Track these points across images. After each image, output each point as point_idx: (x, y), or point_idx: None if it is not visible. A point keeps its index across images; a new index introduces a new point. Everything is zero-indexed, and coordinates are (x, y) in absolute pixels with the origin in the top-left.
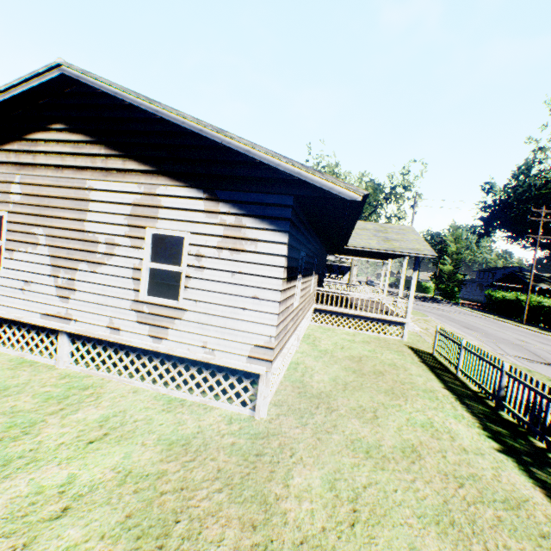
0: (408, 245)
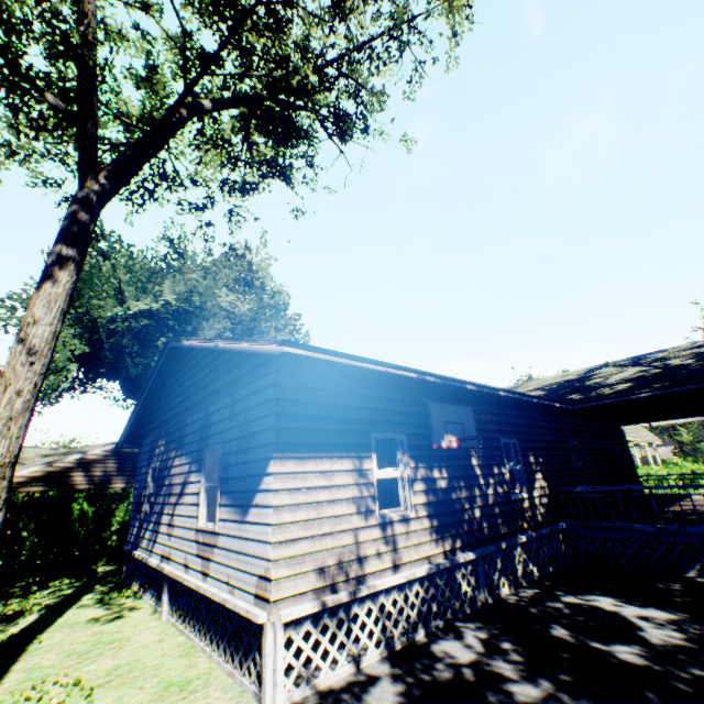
0: (644, 439)
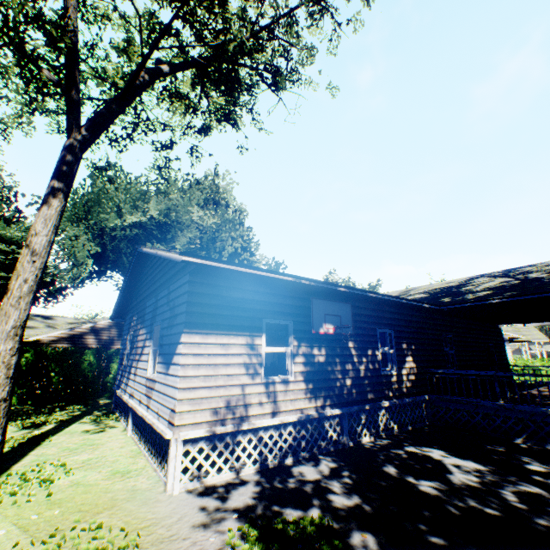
0: (534, 337)
